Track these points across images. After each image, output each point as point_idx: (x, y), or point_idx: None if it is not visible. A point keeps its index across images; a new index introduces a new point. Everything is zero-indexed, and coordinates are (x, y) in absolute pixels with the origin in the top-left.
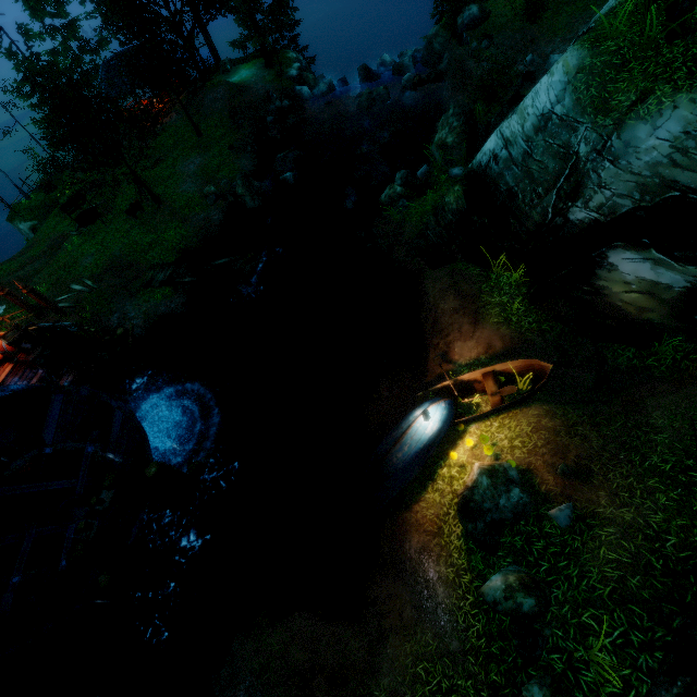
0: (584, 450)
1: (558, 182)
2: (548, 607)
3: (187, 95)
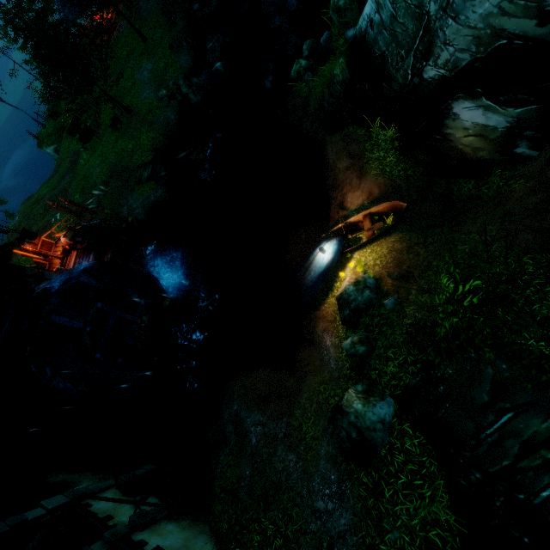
0: (413, 262)
1: (414, 44)
2: (374, 350)
3: (126, 1)
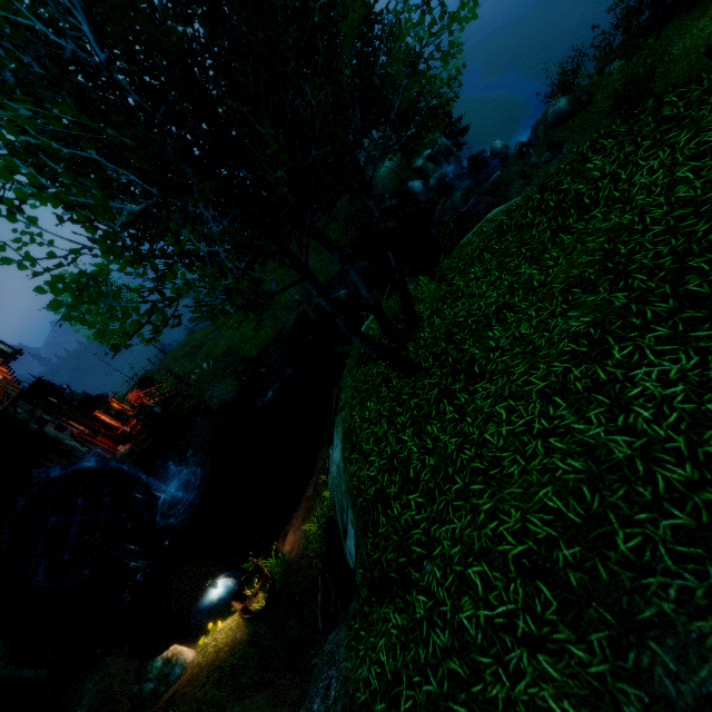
0: (191, 692)
1: None
2: None
3: None
